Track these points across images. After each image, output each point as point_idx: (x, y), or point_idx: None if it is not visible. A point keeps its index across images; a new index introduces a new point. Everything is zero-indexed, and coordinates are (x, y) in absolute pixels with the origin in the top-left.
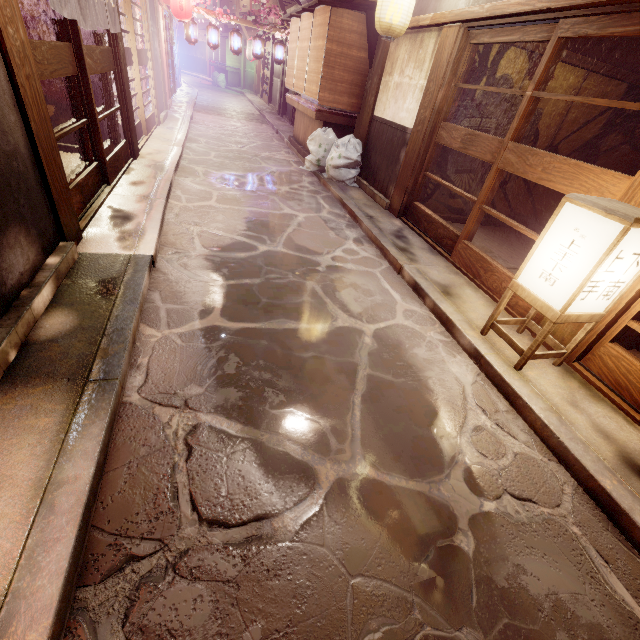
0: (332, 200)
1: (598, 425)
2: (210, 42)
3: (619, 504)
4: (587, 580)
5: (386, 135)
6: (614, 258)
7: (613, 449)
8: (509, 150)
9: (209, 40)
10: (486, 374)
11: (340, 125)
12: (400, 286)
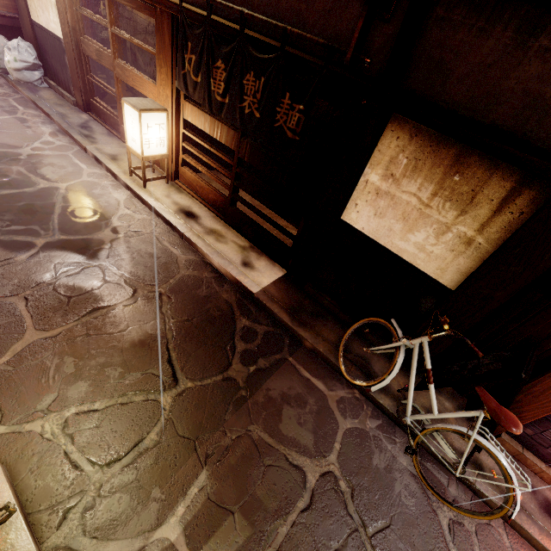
0: (26, 101)
1: (176, 201)
2: None
3: (170, 222)
4: (154, 245)
5: (49, 41)
6: (147, 127)
7: (177, 207)
8: (116, 66)
9: None
10: (133, 194)
11: (5, 25)
12: (87, 160)
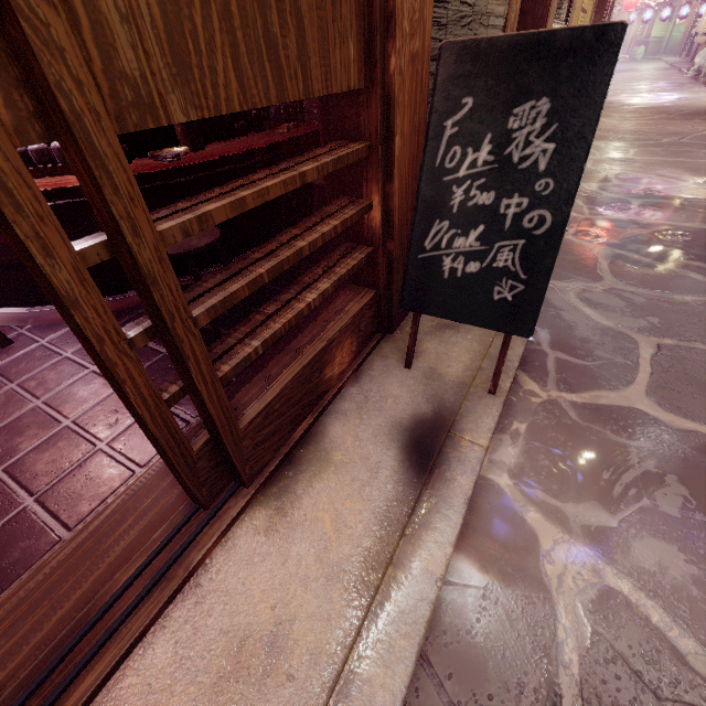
0: (698, 84)
1: None
2: (644, 19)
3: None
4: None
5: None
6: None
7: None
8: None
9: (643, 18)
10: None
11: None
12: None
